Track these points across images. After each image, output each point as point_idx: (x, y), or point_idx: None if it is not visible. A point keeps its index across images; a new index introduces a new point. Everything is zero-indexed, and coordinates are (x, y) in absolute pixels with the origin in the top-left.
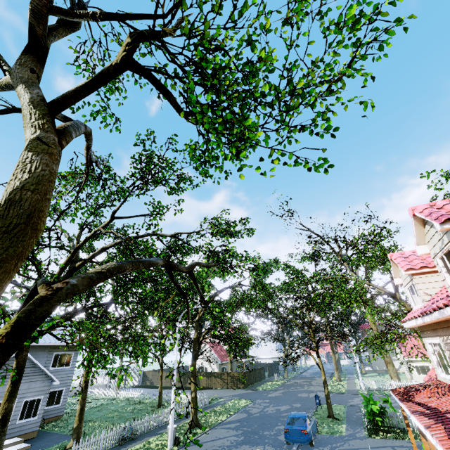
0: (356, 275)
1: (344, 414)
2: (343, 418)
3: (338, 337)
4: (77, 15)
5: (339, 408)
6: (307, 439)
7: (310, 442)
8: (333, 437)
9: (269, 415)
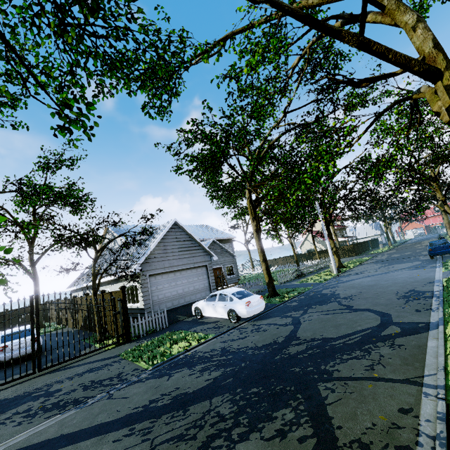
0: None
1: None
2: None
3: None
4: None
5: None
6: None
7: None
8: None
9: (398, 257)
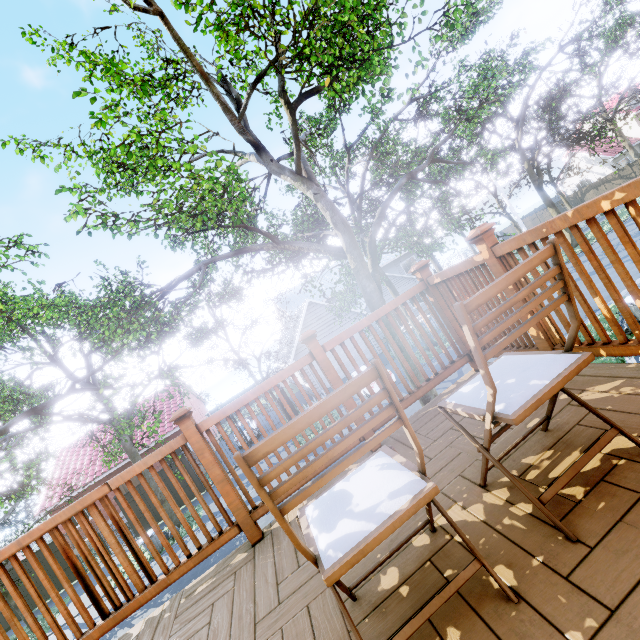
0: None
1: None
2: None
3: None
4: (246, 106)
5: None
6: None
7: None
8: None
9: None
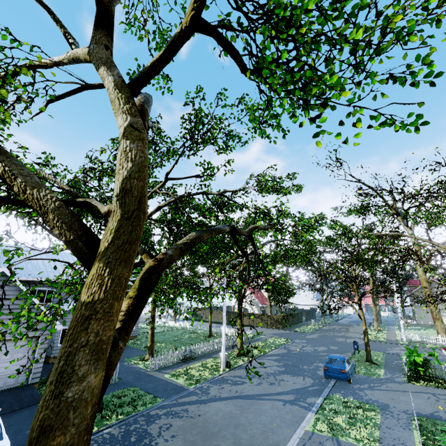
0: (411, 230)
1: (383, 360)
2: (381, 363)
3: (384, 293)
4: None
5: (377, 355)
6: (345, 377)
7: (348, 380)
8: (371, 378)
9: (307, 353)
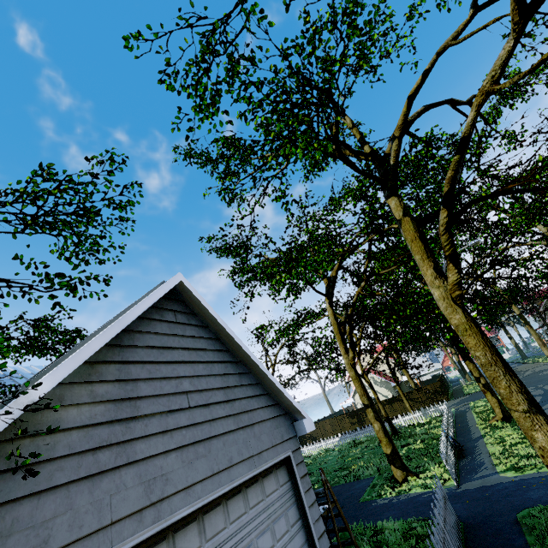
0: None
1: None
2: None
3: None
4: None
5: None
6: None
7: None
8: None
9: None
